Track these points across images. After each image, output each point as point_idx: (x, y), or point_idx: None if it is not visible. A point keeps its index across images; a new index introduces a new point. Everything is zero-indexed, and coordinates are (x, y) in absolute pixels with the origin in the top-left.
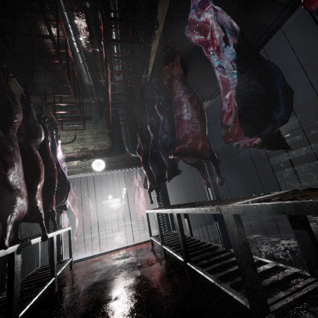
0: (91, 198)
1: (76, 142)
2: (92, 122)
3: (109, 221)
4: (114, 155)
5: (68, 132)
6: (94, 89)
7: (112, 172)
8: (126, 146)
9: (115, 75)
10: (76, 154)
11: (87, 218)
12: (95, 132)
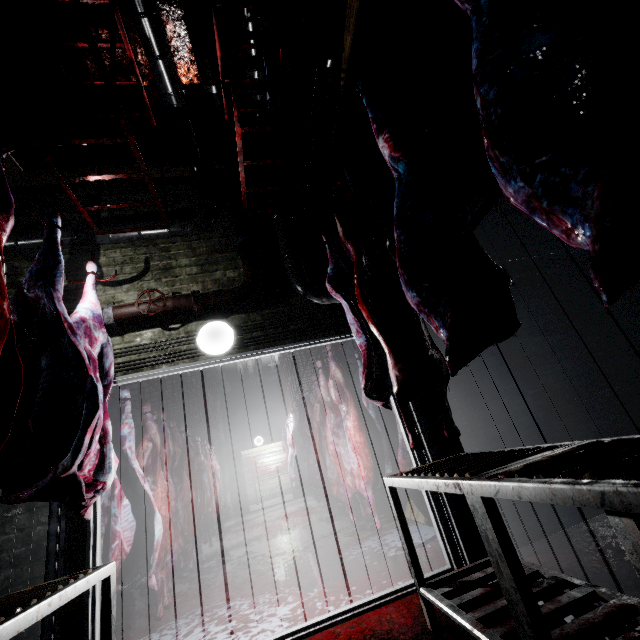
0: (217, 445)
1: (151, 277)
2: (194, 221)
3: (260, 498)
4: (261, 308)
5: (127, 253)
6: (193, 127)
7: (258, 356)
8: (294, 277)
9: (248, 70)
10: (145, 306)
11: (204, 501)
12: (202, 250)
